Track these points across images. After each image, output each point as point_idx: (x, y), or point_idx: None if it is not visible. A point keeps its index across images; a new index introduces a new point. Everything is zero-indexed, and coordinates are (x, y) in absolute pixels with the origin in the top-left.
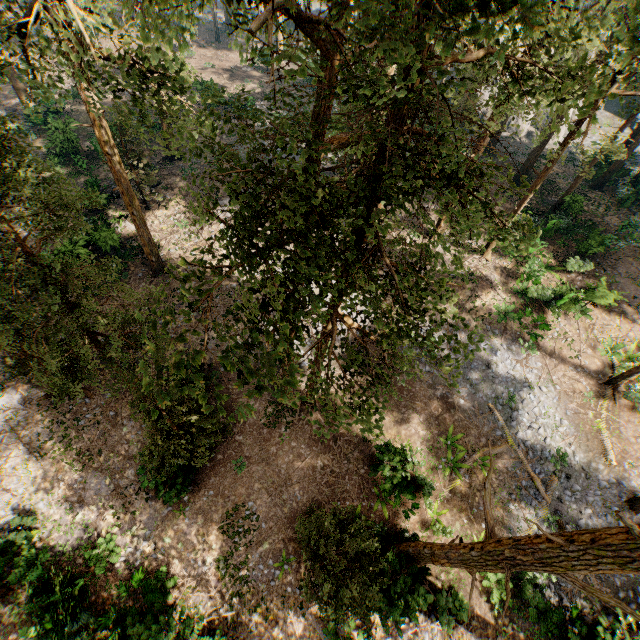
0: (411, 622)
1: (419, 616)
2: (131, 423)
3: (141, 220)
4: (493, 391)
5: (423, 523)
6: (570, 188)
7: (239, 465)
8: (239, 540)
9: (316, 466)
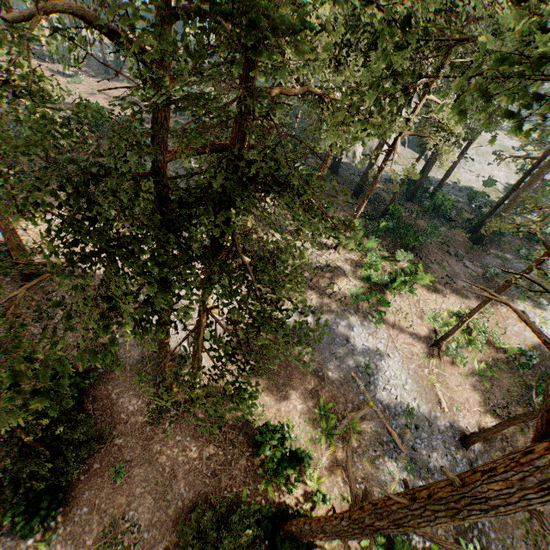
0: None
1: None
2: None
3: (8, 224)
4: (354, 361)
5: (306, 495)
6: (391, 200)
7: (119, 471)
8: None
9: (202, 457)
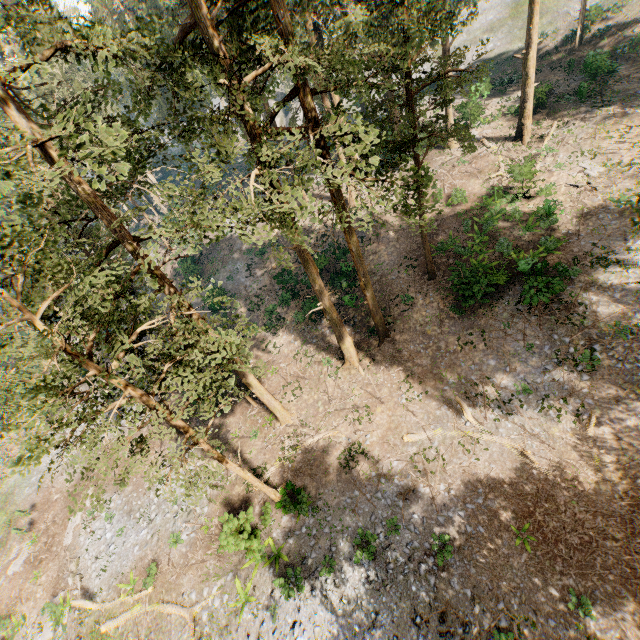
0: None
1: None
2: None
3: None
4: None
5: None
6: None
7: None
8: None
9: None
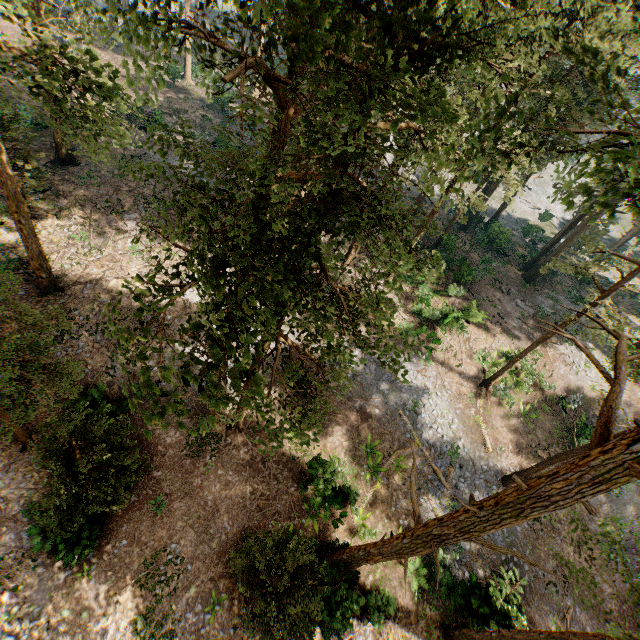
0: (346, 630)
1: (353, 622)
2: (10, 475)
3: (31, 230)
4: (401, 399)
5: (351, 530)
6: (446, 229)
7: (158, 505)
8: (161, 591)
9: (245, 492)
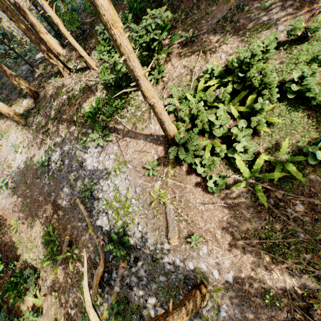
0: None
1: None
2: None
3: None
4: (83, 186)
5: (34, 306)
6: None
7: None
8: None
9: None
